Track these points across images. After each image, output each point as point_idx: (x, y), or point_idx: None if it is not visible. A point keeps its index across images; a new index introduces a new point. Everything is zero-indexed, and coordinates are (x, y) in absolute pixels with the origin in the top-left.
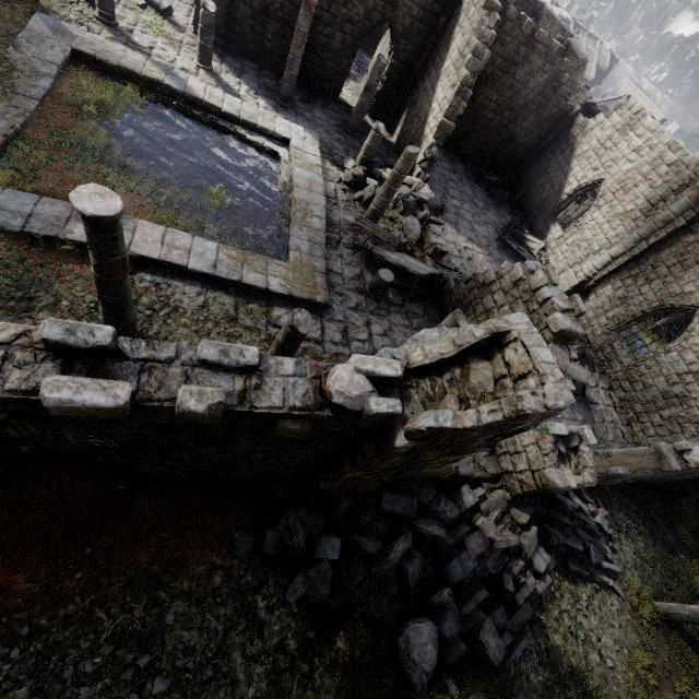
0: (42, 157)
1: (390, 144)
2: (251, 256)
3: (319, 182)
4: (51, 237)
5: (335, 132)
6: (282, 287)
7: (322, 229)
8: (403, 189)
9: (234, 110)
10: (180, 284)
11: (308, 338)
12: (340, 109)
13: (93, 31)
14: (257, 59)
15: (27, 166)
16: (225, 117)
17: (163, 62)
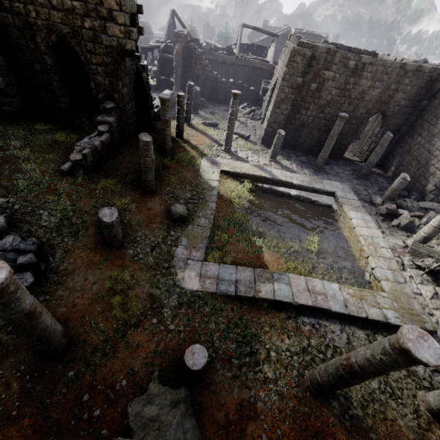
0: (225, 237)
1: (388, 178)
2: (362, 291)
3: (369, 219)
4: (250, 297)
5: (353, 179)
6: (397, 319)
7: (392, 257)
8: (431, 213)
9: (300, 182)
10: (326, 323)
11: (436, 369)
12: (346, 163)
13: (223, 157)
14: (293, 148)
15: (221, 244)
16: (294, 186)
17: (255, 163)
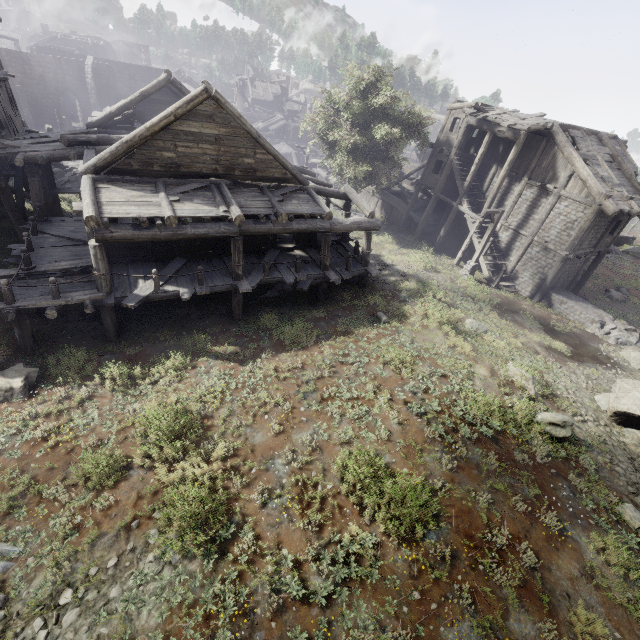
0: None
1: None
2: None
3: None
4: None
5: None
6: None
7: None
8: None
9: None
10: None
11: None
12: None
13: None
14: None
15: None
16: None
17: None
